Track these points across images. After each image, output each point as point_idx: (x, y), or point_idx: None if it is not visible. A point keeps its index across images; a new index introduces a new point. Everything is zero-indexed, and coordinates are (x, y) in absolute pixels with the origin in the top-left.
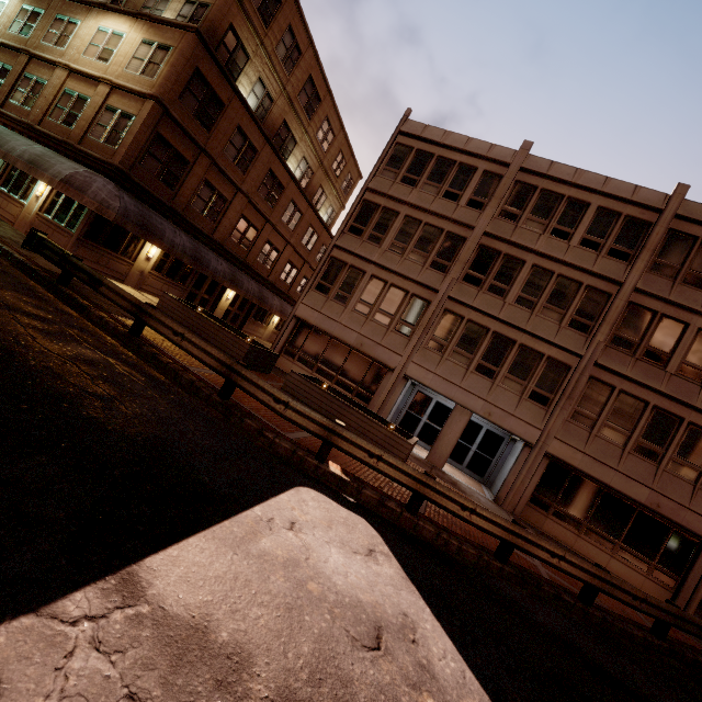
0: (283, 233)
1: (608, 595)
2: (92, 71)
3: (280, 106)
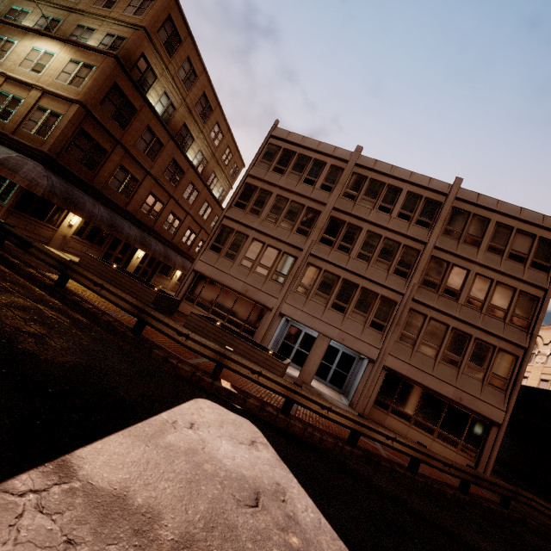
0: (184, 206)
1: (427, 464)
2: (26, 79)
3: (181, 113)
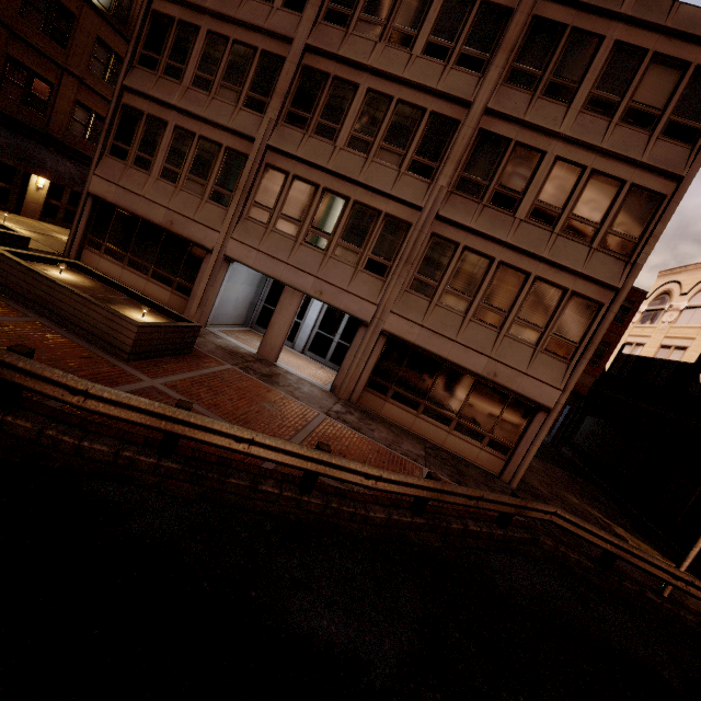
0: (102, 92)
1: (329, 478)
2: None
3: None
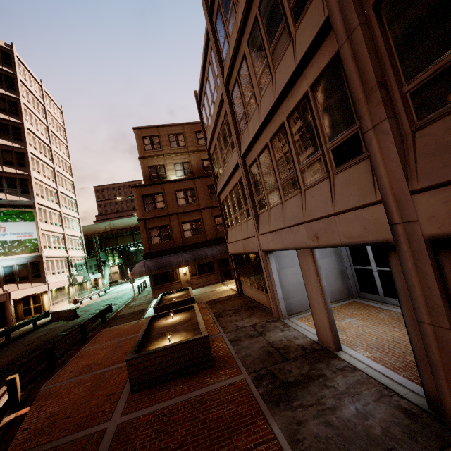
0: None
1: None
2: None
3: (194, 159)
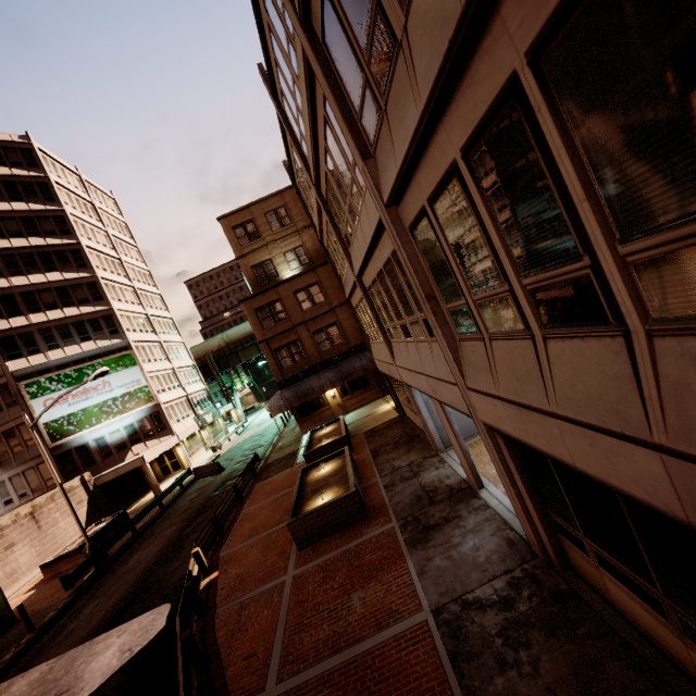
0: None
1: None
2: None
3: (308, 239)
